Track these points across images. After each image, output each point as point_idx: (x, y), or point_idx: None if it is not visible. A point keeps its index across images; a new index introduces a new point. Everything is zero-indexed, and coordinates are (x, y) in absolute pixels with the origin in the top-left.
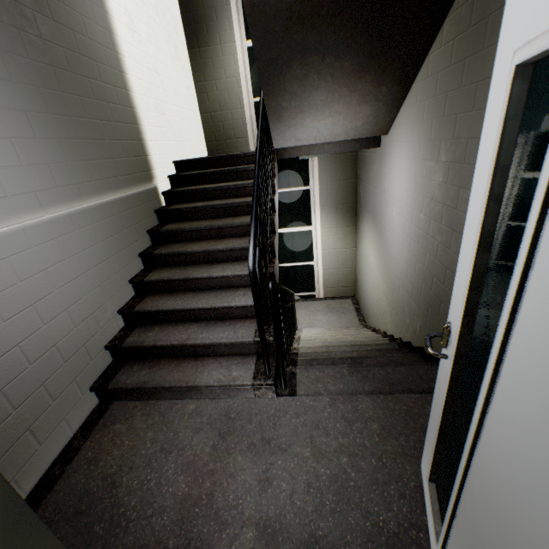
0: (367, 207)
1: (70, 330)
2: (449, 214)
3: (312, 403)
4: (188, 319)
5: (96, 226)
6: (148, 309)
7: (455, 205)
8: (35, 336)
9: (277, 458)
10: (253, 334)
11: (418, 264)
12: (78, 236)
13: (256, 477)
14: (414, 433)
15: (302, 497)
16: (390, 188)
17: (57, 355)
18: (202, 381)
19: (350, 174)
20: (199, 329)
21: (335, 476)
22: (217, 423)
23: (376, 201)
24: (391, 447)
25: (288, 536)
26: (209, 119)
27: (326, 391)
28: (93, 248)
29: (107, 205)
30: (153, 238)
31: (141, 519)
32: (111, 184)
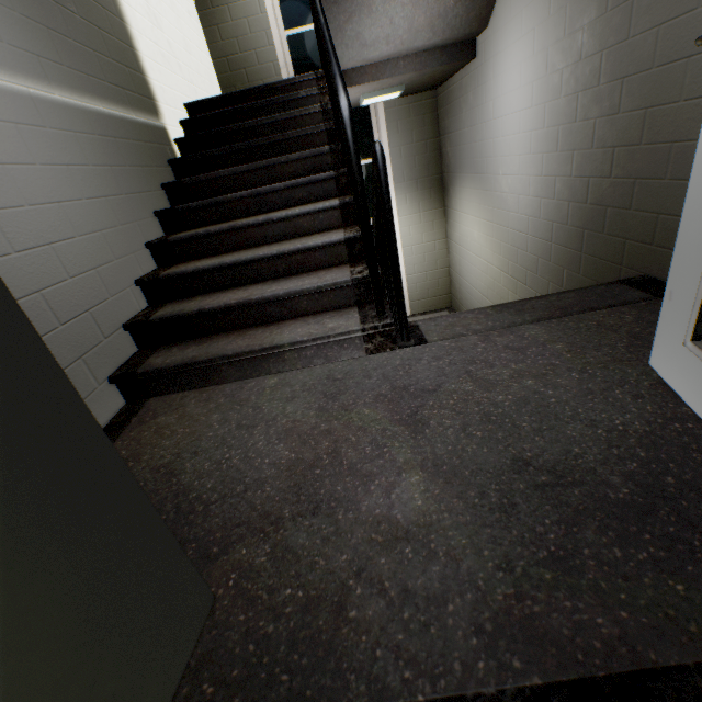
0: (461, 164)
1: (62, 279)
2: (615, 56)
3: (455, 345)
4: (244, 282)
5: (80, 139)
6: (182, 270)
7: (624, 34)
8: (1, 264)
9: (425, 400)
10: (348, 274)
11: (558, 181)
12: (52, 138)
13: (401, 423)
14: (621, 341)
15: (482, 428)
16: (499, 104)
17: (44, 309)
18: (284, 339)
19: (430, 132)
20: (264, 287)
21: (524, 399)
22: (318, 387)
23: (475, 144)
24: (594, 358)
25: (479, 468)
26: (226, 67)
27: (470, 331)
28: (80, 169)
29: (93, 116)
30: (172, 197)
31: (229, 498)
32: (94, 87)
